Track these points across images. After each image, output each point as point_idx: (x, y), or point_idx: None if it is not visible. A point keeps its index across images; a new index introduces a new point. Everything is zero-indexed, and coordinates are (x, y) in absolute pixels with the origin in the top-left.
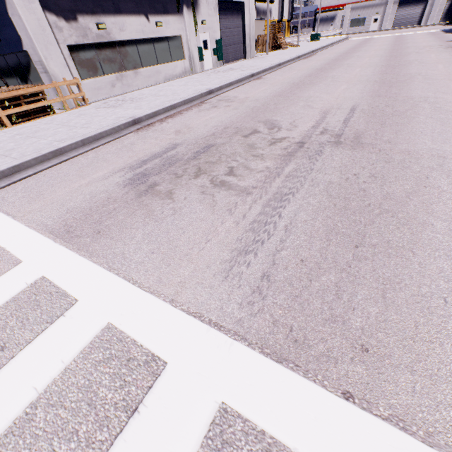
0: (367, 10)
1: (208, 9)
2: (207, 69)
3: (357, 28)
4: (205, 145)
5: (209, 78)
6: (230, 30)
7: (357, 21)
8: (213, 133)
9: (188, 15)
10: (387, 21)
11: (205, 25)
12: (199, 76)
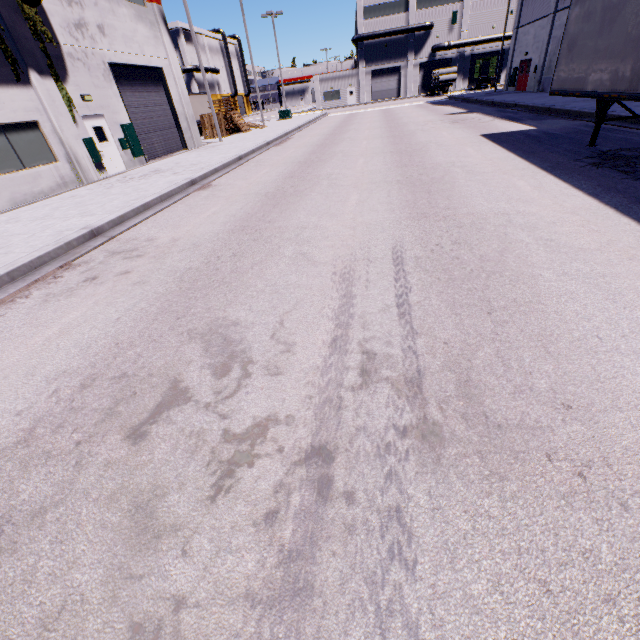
0: (339, 81)
1: (92, 77)
2: (116, 173)
3: (333, 102)
4: None
5: (106, 195)
6: (148, 109)
7: (331, 94)
8: (31, 428)
9: (44, 86)
10: (364, 94)
11: (90, 101)
12: (89, 191)
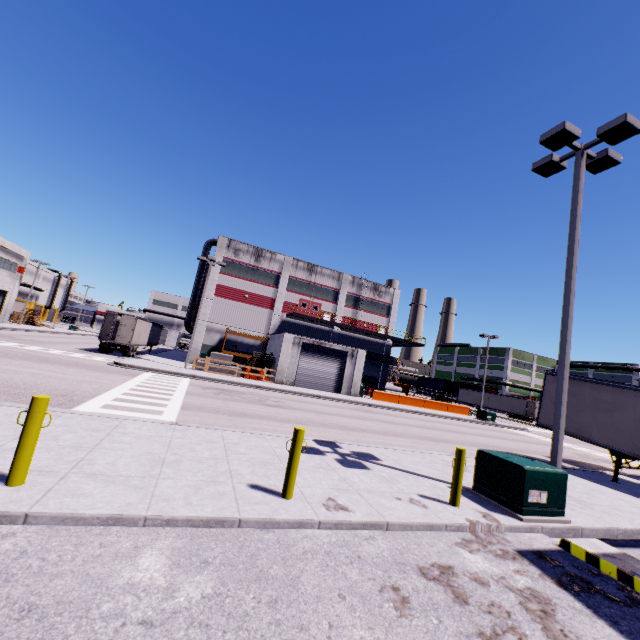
0: None
1: None
2: None
3: None
4: None
5: None
6: None
7: None
8: None
9: None
10: None
11: None
12: None
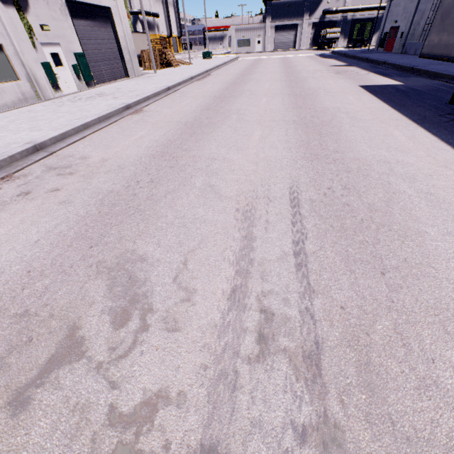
0: (250, 32)
1: (50, 10)
2: (69, 93)
3: (245, 48)
4: None
5: (55, 113)
6: (97, 42)
7: (243, 42)
8: None
9: (7, 14)
10: (268, 44)
11: (48, 31)
12: (43, 107)
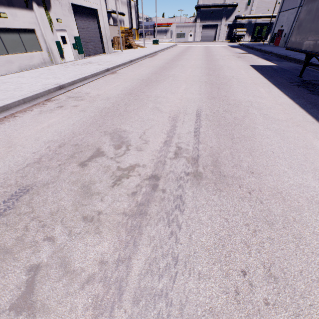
0: (185, 28)
1: (62, 10)
2: (69, 60)
3: (181, 39)
4: (15, 188)
5: (65, 71)
6: (88, 30)
7: (180, 34)
8: (40, 158)
9: (39, 12)
10: (197, 36)
11: (60, 22)
12: (57, 68)
